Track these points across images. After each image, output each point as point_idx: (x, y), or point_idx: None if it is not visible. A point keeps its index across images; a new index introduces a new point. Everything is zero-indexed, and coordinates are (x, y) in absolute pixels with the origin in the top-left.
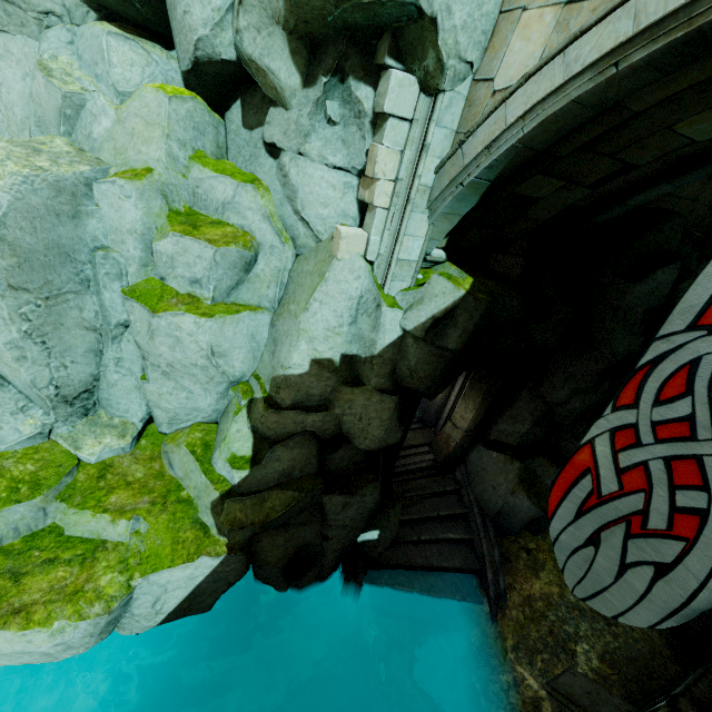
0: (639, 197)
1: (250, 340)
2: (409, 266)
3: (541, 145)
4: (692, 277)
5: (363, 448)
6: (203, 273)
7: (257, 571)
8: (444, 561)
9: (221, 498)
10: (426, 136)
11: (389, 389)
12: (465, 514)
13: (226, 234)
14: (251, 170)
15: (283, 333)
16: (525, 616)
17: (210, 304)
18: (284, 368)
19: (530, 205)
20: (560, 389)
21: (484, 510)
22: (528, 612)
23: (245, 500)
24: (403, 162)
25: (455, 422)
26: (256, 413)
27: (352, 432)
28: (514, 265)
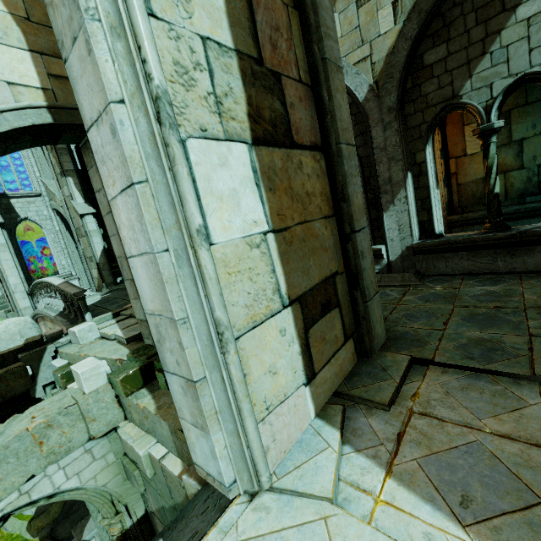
0: None
1: None
2: None
3: None
4: None
5: None
6: None
7: None
8: None
9: (29, 522)
10: None
11: None
12: None
13: None
14: None
15: None
16: None
17: None
18: None
19: None
20: None
21: None
22: None
23: (41, 516)
24: None
25: None
26: None
27: None
28: None
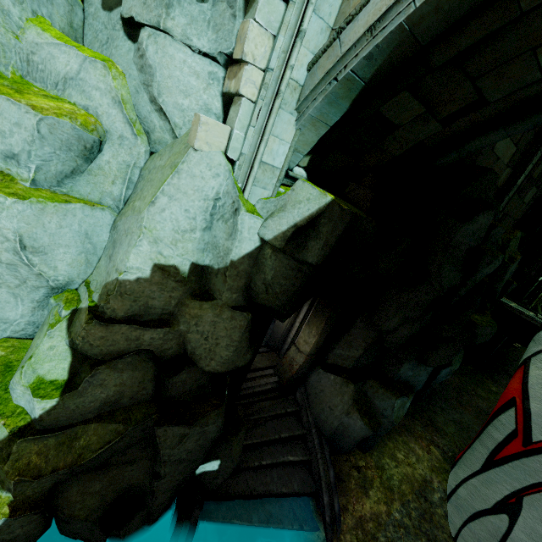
0: (476, 142)
1: (83, 240)
2: (273, 173)
3: (426, 35)
4: (500, 225)
5: (208, 371)
6: (21, 146)
7: (63, 526)
8: (283, 486)
9: (10, 439)
10: (303, 20)
11: (242, 306)
12: (304, 435)
13: (61, 107)
14: (107, 55)
15: (123, 232)
16: (358, 541)
17: (29, 186)
18: (118, 272)
19: (388, 133)
20: (392, 318)
21: (321, 430)
22: (361, 535)
23: (47, 438)
24: (275, 49)
25: (299, 346)
26: (77, 326)
27: (197, 352)
28: (365, 196)
